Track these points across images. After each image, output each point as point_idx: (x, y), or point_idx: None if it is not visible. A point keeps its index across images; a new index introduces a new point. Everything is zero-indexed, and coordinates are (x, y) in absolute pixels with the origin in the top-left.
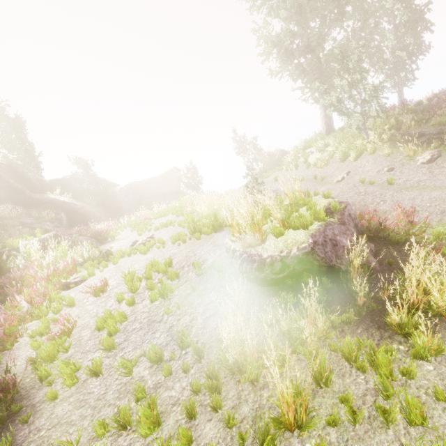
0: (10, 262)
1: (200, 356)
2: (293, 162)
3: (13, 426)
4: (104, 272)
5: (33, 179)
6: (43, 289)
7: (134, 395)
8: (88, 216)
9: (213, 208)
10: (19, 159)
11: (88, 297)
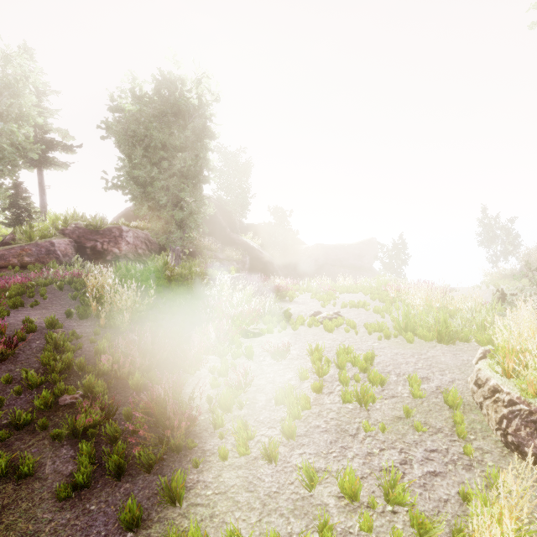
0: (207, 290)
1: (420, 535)
2: None
3: (185, 462)
4: (282, 334)
5: (235, 220)
6: (227, 327)
7: (313, 524)
8: (267, 267)
9: (431, 305)
10: (232, 200)
11: (265, 356)
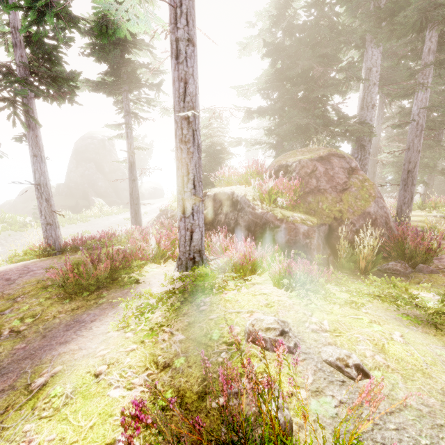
0: None
1: None
2: None
3: None
4: None
5: None
6: None
7: None
8: None
9: None
10: None
11: None
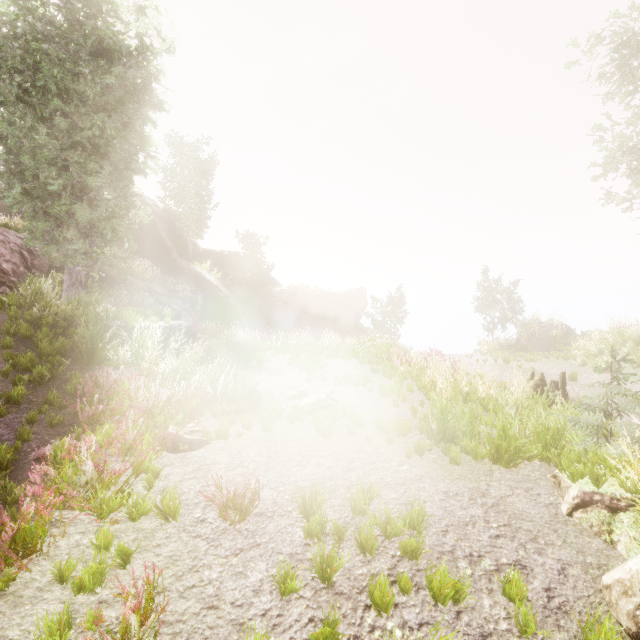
0: (111, 348)
1: None
2: (600, 355)
3: None
4: (244, 440)
5: (187, 240)
6: (134, 434)
7: None
8: (228, 311)
9: (455, 389)
10: (184, 212)
11: (207, 507)
